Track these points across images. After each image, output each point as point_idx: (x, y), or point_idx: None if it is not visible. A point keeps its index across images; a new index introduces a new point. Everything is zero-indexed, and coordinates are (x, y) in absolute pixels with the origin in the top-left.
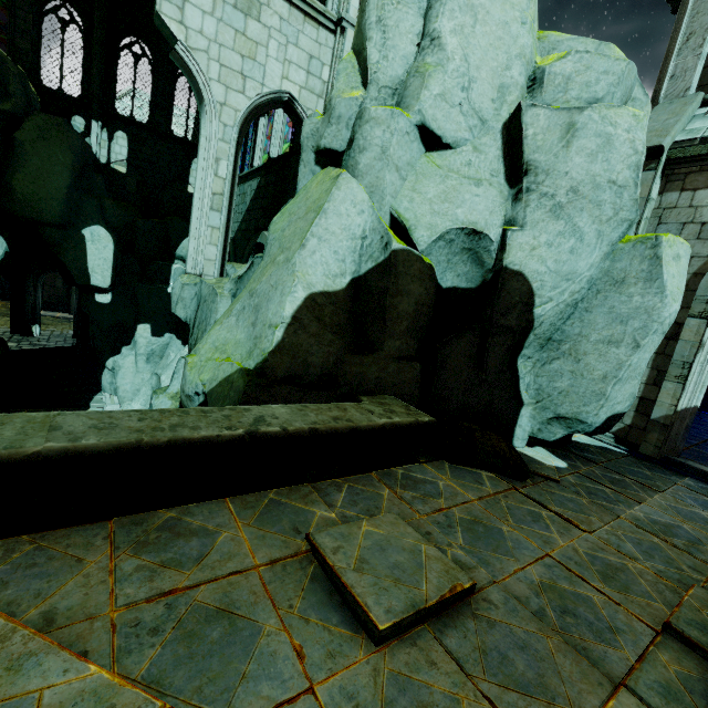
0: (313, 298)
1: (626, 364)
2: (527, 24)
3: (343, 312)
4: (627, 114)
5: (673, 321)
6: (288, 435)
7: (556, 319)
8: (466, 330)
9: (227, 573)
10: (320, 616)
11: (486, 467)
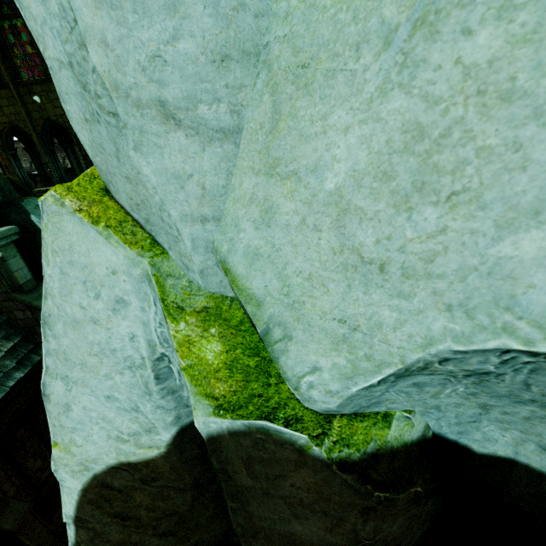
0: (102, 481)
1: None
2: None
3: (179, 490)
4: None
5: None
6: None
7: None
8: None
9: None
10: None
11: None
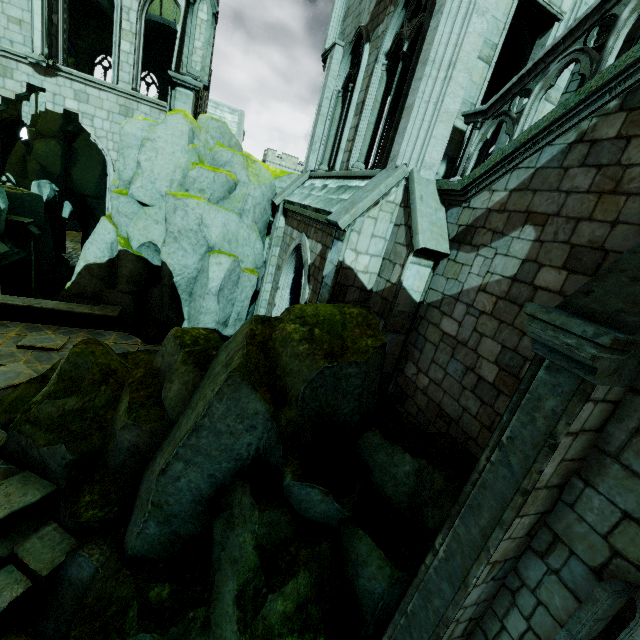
0: (89, 265)
1: (202, 306)
2: (184, 152)
3: (105, 272)
4: (194, 202)
5: (218, 290)
6: (42, 308)
7: (188, 284)
8: (158, 284)
9: (3, 333)
10: (14, 343)
11: (141, 338)
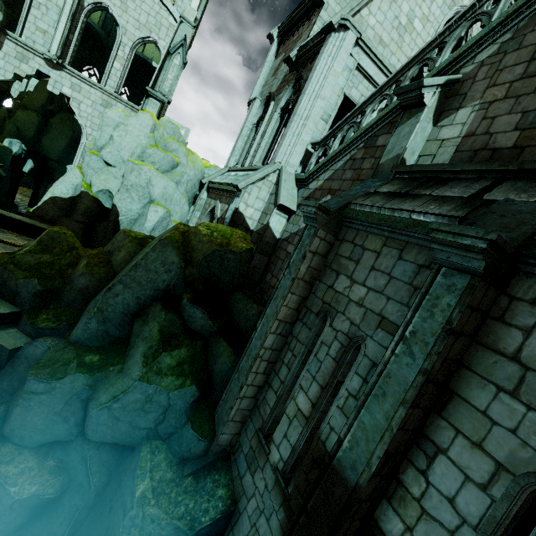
0: (55, 197)
1: None
2: (146, 137)
3: (66, 204)
4: (147, 168)
5: (151, 229)
6: (12, 218)
7: (129, 223)
8: (105, 220)
9: None
10: None
11: None
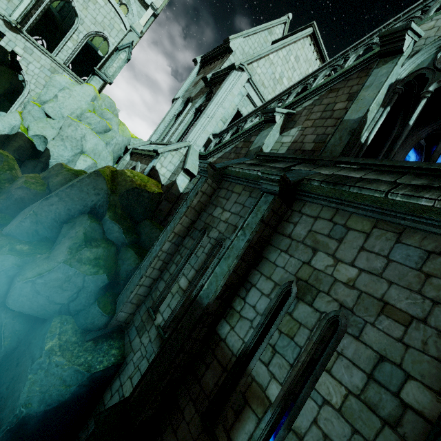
0: None
1: None
2: (87, 103)
3: None
4: (84, 126)
5: None
6: None
7: None
8: (35, 160)
9: None
10: None
11: None
